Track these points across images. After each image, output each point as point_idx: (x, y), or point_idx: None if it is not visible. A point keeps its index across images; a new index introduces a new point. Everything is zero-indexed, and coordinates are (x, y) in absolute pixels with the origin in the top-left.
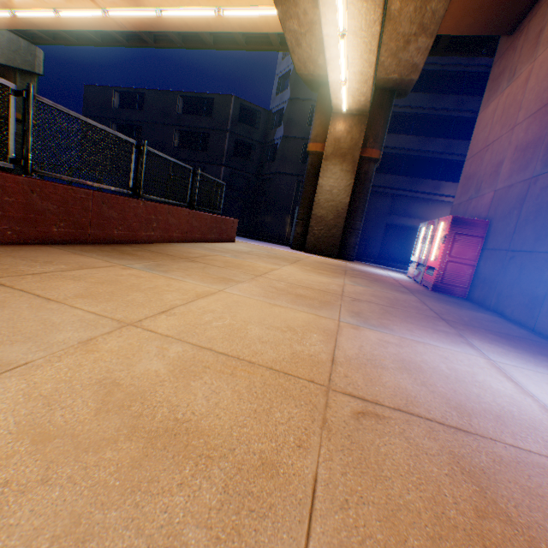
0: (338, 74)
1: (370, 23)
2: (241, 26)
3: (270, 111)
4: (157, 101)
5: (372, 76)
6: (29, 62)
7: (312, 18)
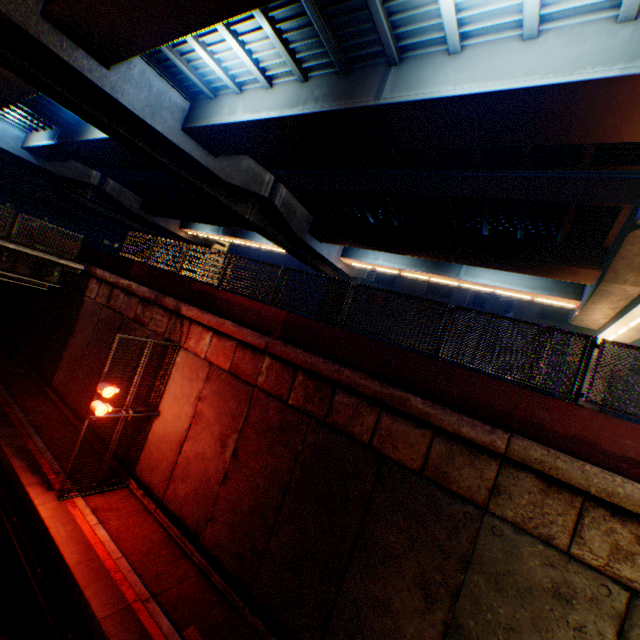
0: (604, 337)
1: (634, 335)
2: (540, 301)
3: (496, 298)
4: (406, 282)
5: (627, 342)
6: (363, 273)
7: (596, 319)
